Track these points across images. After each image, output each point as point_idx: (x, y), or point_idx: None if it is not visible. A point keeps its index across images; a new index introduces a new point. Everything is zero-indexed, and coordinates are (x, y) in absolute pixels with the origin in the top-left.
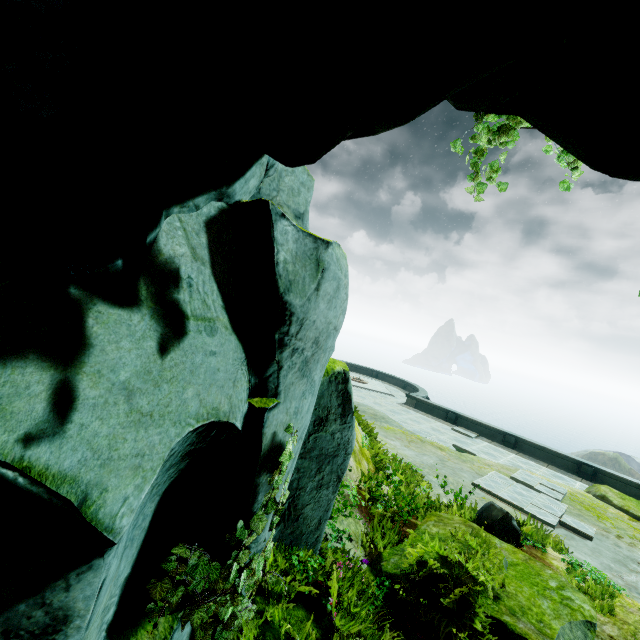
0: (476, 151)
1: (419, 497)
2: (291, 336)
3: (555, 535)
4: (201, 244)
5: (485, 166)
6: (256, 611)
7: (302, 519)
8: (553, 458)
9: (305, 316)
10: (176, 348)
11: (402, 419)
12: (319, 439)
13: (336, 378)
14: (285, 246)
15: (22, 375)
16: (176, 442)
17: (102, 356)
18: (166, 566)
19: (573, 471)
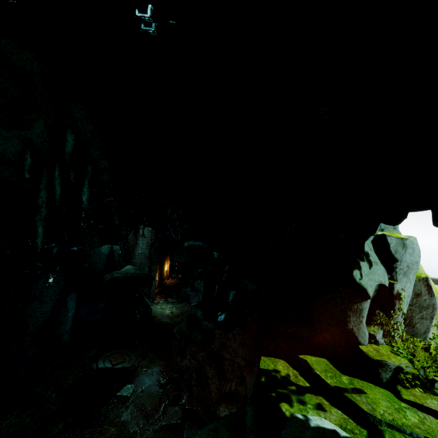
0: None
1: None
2: (398, 265)
3: None
4: (371, 246)
5: None
6: (401, 339)
7: (416, 328)
8: None
9: (402, 260)
10: (371, 268)
11: None
12: (418, 301)
13: (422, 279)
14: (392, 243)
15: (356, 271)
16: (375, 285)
17: (363, 269)
18: (375, 313)
19: None
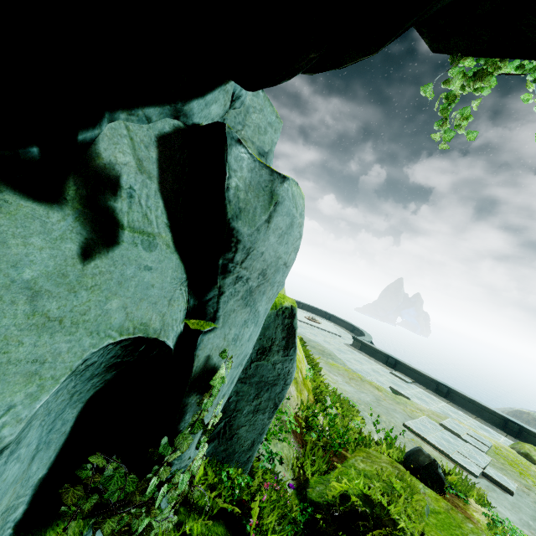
0: (447, 96)
1: (352, 431)
2: (236, 263)
3: (479, 488)
4: (150, 158)
5: (455, 113)
6: (174, 524)
7: (236, 439)
8: (481, 411)
9: (252, 246)
10: (103, 256)
11: (347, 358)
12: (260, 367)
13: (283, 312)
14: (238, 173)
15: None
16: (90, 353)
17: (1, 249)
18: (80, 473)
19: (499, 426)
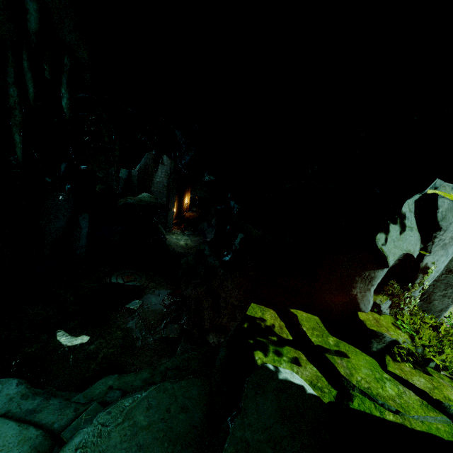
0: None
1: None
2: (439, 235)
3: None
4: (412, 207)
5: None
6: (409, 313)
7: (432, 304)
8: None
9: (447, 229)
10: (403, 234)
11: None
12: (447, 277)
13: None
14: (442, 206)
15: (382, 235)
16: (400, 254)
17: (391, 233)
18: (388, 283)
19: None
